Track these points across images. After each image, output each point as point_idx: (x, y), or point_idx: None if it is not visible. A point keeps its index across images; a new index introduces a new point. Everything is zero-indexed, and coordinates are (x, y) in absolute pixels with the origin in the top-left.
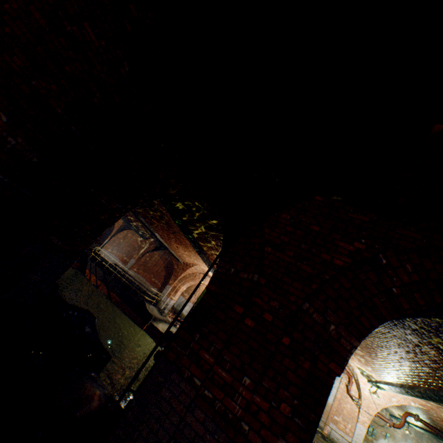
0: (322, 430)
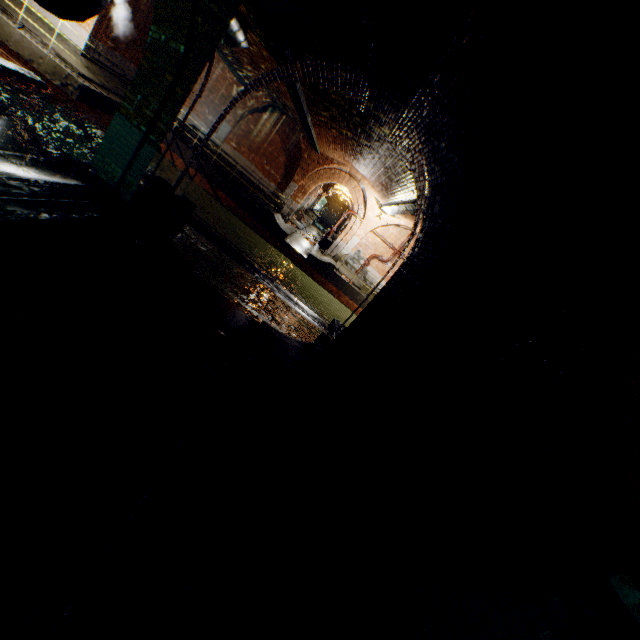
0: None
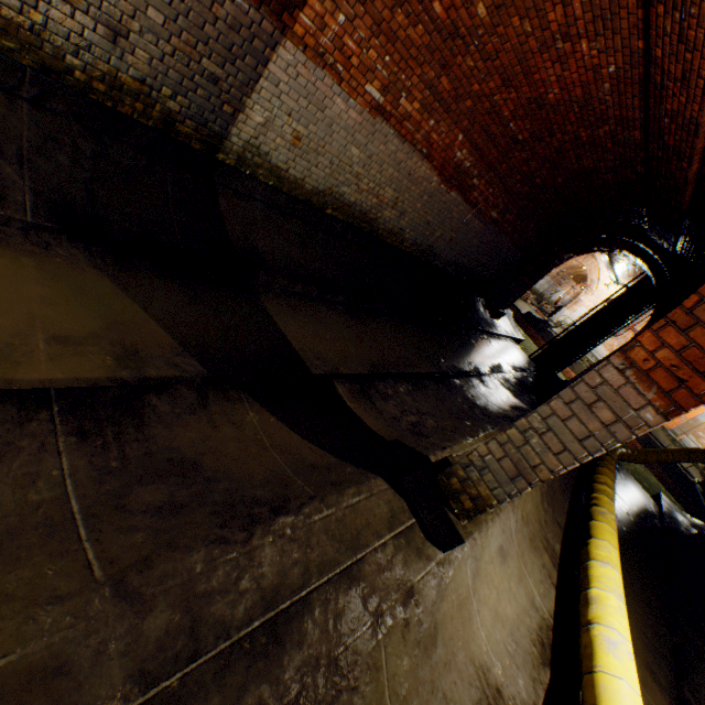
0: (675, 436)
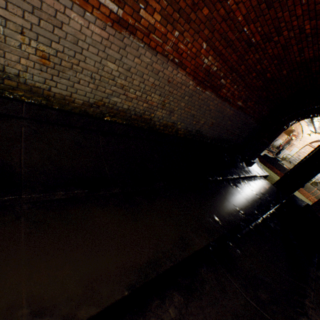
0: None
